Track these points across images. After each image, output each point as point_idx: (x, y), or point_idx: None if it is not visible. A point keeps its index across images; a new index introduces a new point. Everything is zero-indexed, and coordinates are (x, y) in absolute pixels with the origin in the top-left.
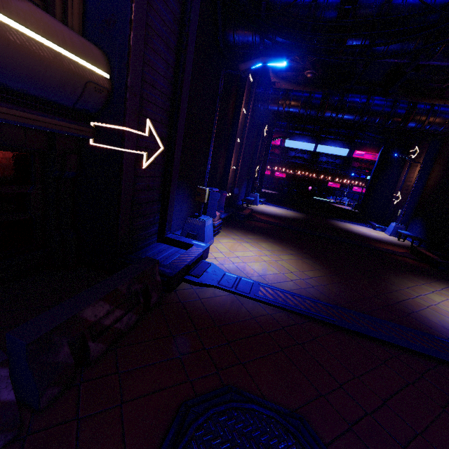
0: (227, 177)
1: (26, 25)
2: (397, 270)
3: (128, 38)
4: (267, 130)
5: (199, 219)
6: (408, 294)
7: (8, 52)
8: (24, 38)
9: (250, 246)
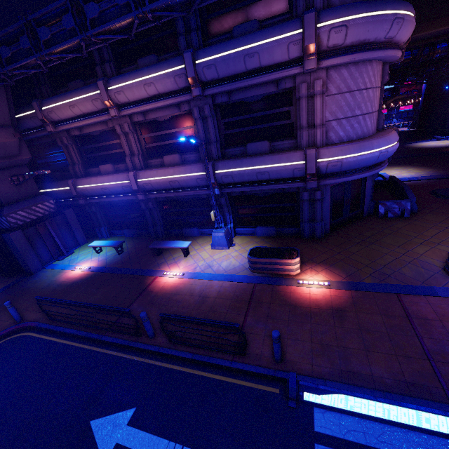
0: None
1: None
2: None
3: None
4: None
5: None
6: None
7: None
8: None
9: (390, 170)
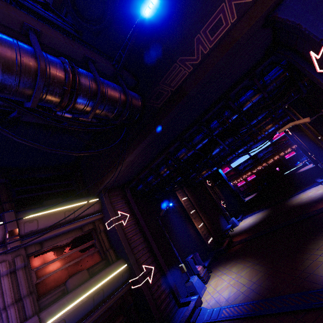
0: (200, 234)
1: (106, 278)
2: (318, 232)
3: (125, 252)
4: (210, 181)
5: (189, 282)
6: (314, 256)
7: (106, 289)
8: (107, 282)
9: (225, 277)
